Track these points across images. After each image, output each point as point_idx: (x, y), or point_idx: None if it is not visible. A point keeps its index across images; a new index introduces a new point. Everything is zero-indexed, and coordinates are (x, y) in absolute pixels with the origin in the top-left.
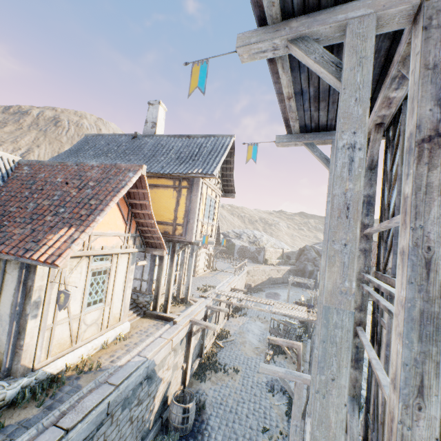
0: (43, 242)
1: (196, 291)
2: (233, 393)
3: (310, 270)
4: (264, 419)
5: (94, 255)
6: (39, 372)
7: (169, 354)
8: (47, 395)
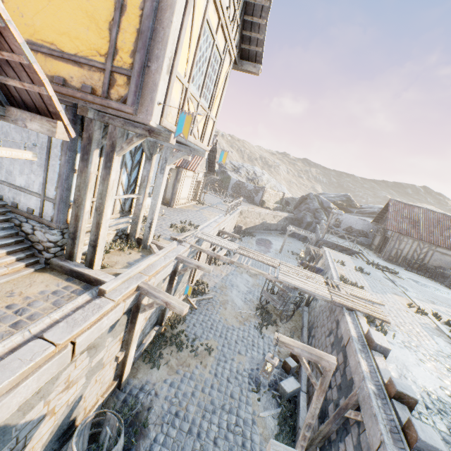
0: None
1: (169, 228)
2: (199, 391)
3: (308, 221)
4: (243, 449)
5: None
6: None
7: (71, 363)
8: None
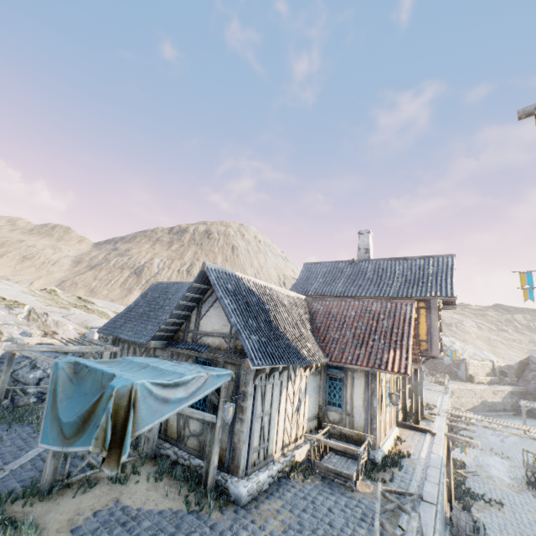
0: (384, 359)
1: None
2: (508, 523)
3: None
4: None
5: None
6: (382, 450)
7: None
8: (396, 465)
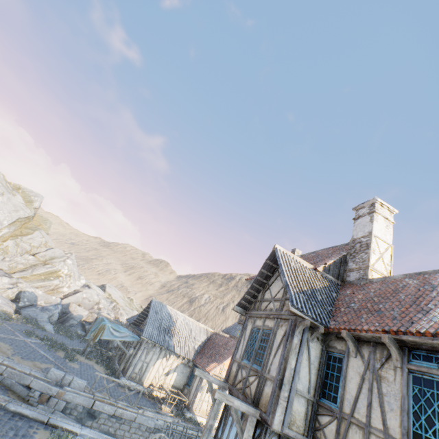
0: (209, 365)
1: None
2: None
3: None
4: None
5: (222, 378)
6: (195, 415)
7: None
8: (195, 424)
